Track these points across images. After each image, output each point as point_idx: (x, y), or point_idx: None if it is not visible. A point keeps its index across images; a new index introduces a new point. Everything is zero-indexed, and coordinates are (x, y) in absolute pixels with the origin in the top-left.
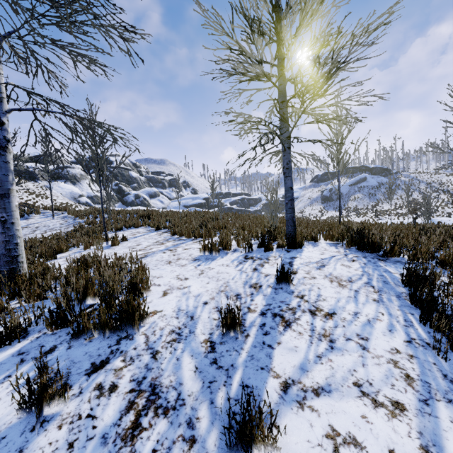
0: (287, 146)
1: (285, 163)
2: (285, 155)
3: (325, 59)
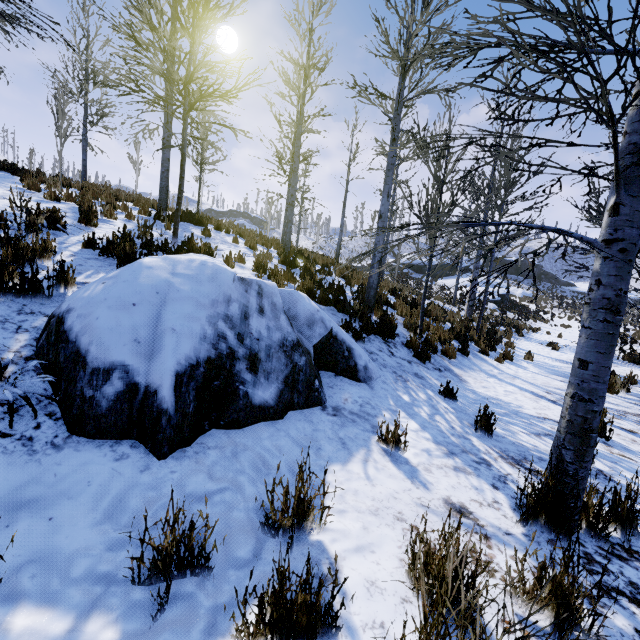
0: (85, 138)
1: (84, 147)
2: (84, 143)
3: (105, 107)
